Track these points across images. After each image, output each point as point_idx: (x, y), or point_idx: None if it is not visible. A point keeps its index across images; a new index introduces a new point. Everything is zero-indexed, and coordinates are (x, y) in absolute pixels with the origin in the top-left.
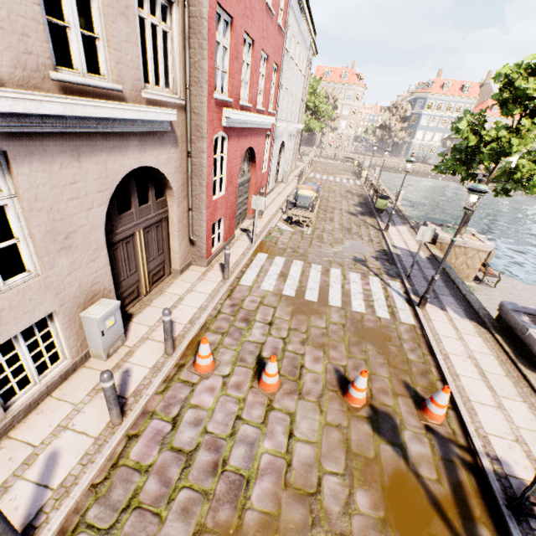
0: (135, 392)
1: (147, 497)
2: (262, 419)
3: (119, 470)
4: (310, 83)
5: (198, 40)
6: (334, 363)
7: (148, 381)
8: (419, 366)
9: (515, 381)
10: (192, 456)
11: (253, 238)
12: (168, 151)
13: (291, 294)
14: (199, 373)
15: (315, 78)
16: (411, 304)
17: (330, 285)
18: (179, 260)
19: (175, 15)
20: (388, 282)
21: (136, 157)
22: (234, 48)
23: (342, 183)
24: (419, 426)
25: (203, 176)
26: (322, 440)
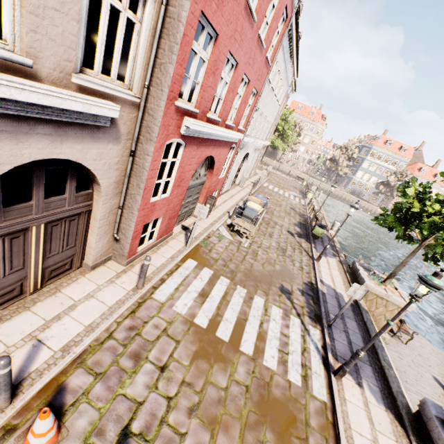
0: None
1: None
2: None
3: None
4: (284, 111)
5: (169, 42)
6: None
7: None
8: None
9: None
10: None
11: (188, 241)
12: (103, 146)
13: (203, 324)
14: None
15: (289, 109)
16: (327, 367)
17: (248, 319)
18: (94, 255)
19: (149, 8)
20: (308, 328)
21: (45, 147)
22: (212, 63)
23: (289, 199)
24: None
25: (142, 178)
26: None
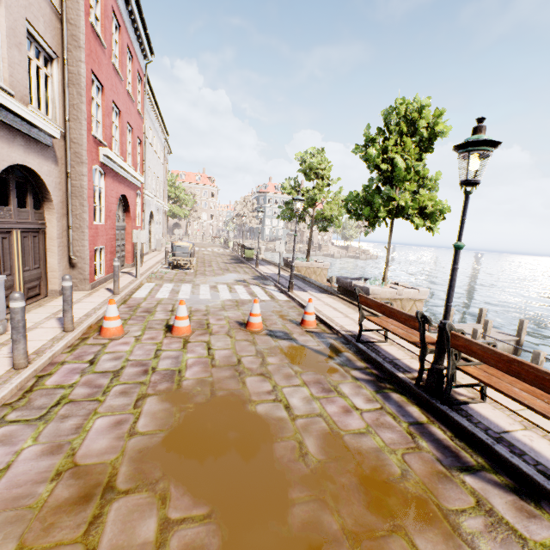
0: (35, 352)
1: (79, 396)
2: (182, 347)
3: (36, 392)
4: (168, 177)
5: (76, 89)
6: (235, 319)
7: (50, 345)
8: (296, 313)
9: (353, 308)
10: (119, 372)
11: (138, 271)
12: (49, 165)
13: (187, 297)
14: (108, 337)
15: (172, 174)
16: (284, 293)
17: (219, 291)
18: (59, 278)
19: (56, 67)
20: (265, 287)
21: (22, 155)
22: (106, 108)
23: (214, 251)
24: (302, 331)
25: (84, 196)
26: (236, 346)
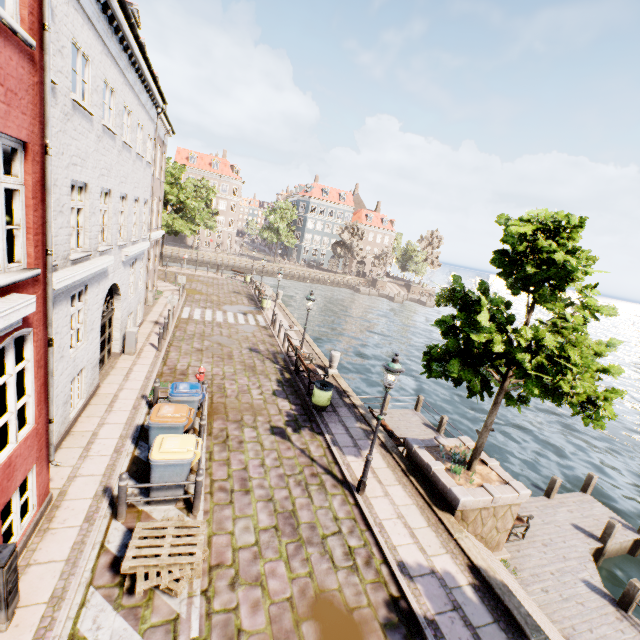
0: None
1: None
2: None
3: None
4: (168, 169)
5: None
6: None
7: None
8: None
9: None
10: None
11: None
12: None
13: None
14: None
15: (175, 163)
16: None
17: None
18: None
19: None
20: None
21: None
22: None
23: (239, 328)
24: None
25: None
26: None
